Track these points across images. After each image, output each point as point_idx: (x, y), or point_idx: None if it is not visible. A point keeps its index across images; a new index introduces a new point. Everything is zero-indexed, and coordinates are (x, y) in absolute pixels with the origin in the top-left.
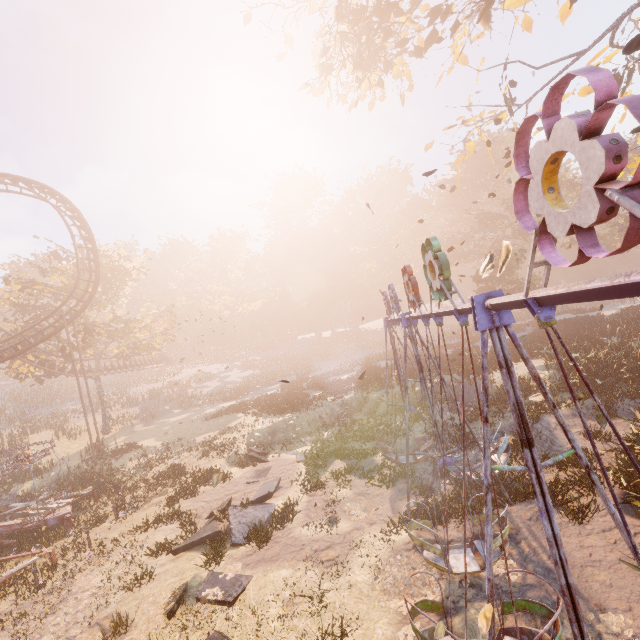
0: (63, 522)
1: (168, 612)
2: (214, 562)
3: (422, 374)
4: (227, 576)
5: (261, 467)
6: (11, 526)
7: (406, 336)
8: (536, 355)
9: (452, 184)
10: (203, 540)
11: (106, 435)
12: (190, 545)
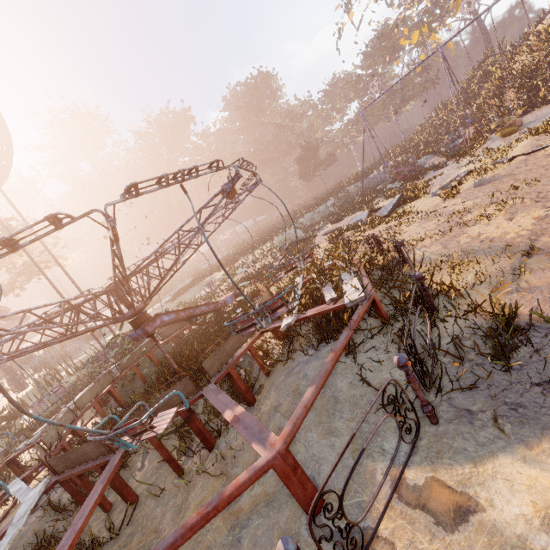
0: (222, 315)
1: (460, 180)
2: (420, 198)
3: (451, 78)
4: (444, 184)
5: (320, 236)
6: (208, 306)
7: (442, 58)
8: (379, 166)
9: (246, 108)
10: (398, 201)
11: (25, 390)
12: (394, 207)
